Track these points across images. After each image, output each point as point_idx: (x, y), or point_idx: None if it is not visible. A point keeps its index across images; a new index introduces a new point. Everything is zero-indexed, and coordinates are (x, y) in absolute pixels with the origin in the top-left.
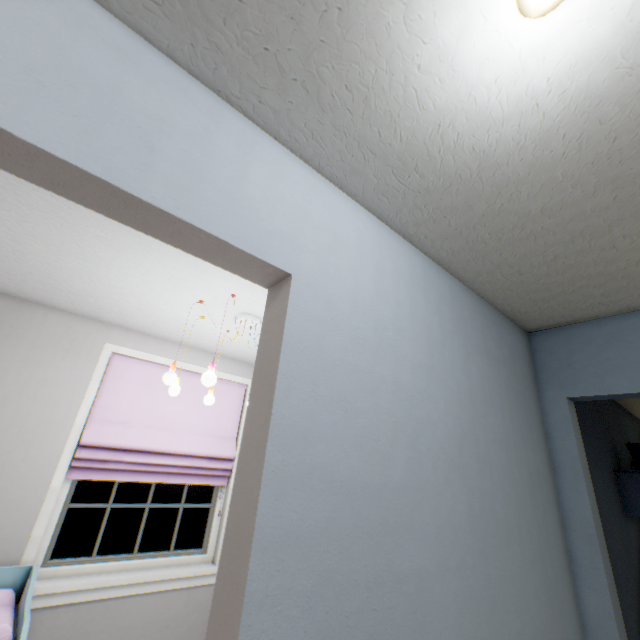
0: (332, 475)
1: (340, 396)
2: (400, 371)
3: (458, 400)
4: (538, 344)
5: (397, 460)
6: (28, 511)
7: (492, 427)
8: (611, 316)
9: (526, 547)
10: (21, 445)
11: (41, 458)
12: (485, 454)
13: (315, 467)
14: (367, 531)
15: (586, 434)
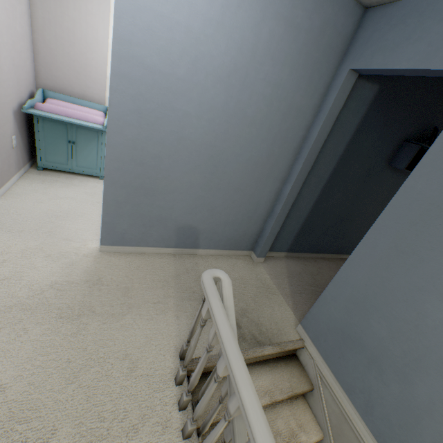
0: (143, 62)
1: (149, 28)
2: (193, 21)
3: (239, 49)
4: (364, 21)
5: (181, 67)
6: (102, 85)
7: (266, 73)
8: None
9: (263, 134)
10: (89, 51)
11: (99, 61)
12: (251, 85)
13: (135, 56)
14: (160, 88)
15: (388, 109)
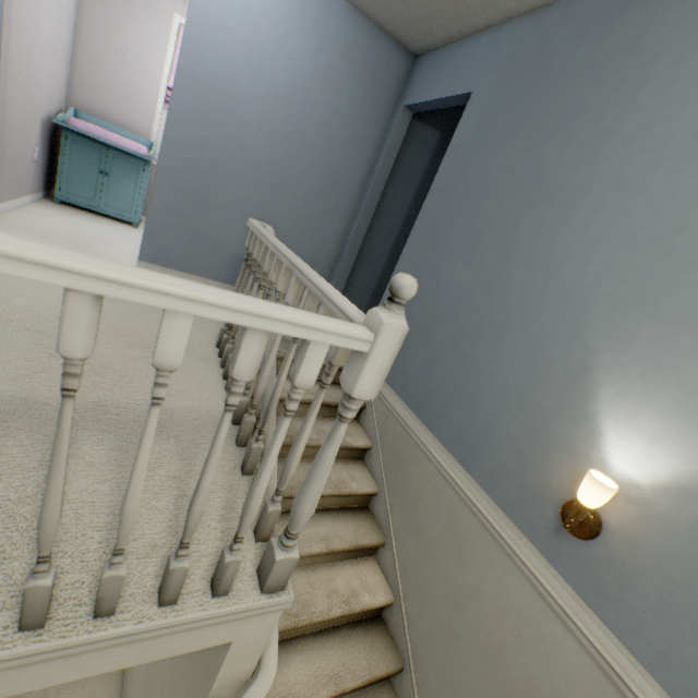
0: (209, 65)
1: (217, 37)
2: (257, 39)
3: (299, 71)
4: (414, 68)
5: (244, 77)
6: (149, 118)
7: (326, 98)
8: (443, 47)
9: (326, 161)
10: (139, 77)
11: (150, 89)
12: (312, 107)
13: (201, 59)
14: (222, 93)
15: None
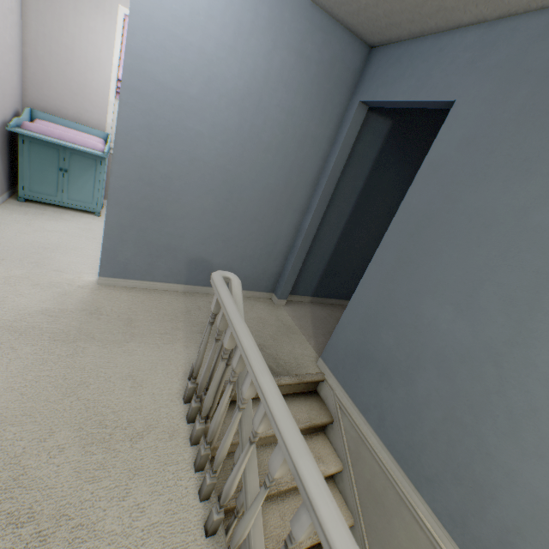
0: (156, 78)
1: (162, 46)
2: (206, 44)
3: (252, 74)
4: (370, 59)
5: (194, 87)
6: (103, 110)
7: (280, 99)
8: (408, 40)
9: (279, 161)
10: (89, 71)
11: (101, 82)
12: (265, 110)
13: (147, 72)
14: (172, 106)
15: (403, 145)
